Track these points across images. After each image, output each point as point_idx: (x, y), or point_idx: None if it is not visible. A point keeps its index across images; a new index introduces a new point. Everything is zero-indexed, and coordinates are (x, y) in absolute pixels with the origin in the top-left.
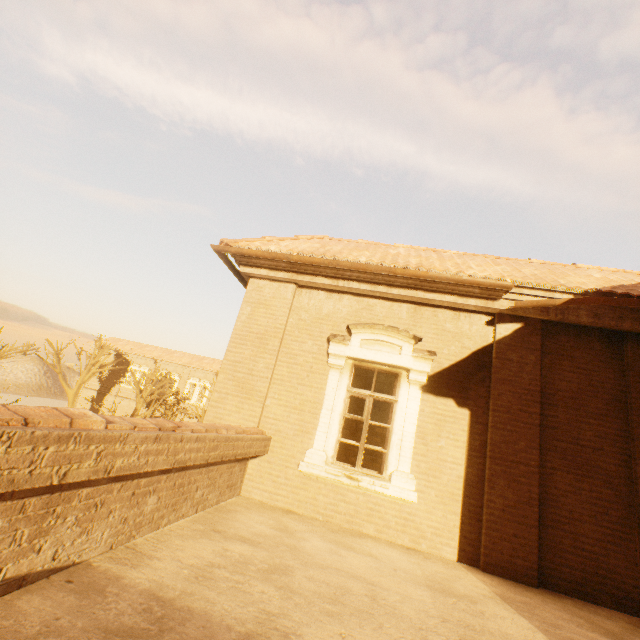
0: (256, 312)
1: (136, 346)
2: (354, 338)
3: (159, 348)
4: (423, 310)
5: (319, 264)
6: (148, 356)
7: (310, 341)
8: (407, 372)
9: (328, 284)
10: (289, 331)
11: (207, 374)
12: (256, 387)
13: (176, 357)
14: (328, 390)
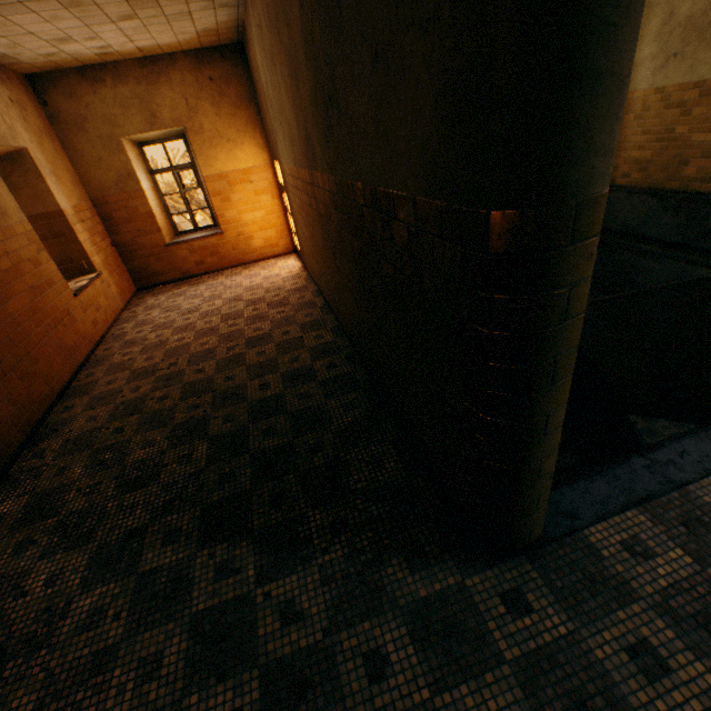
0: None
1: None
2: None
3: None
4: None
5: None
6: None
7: None
8: None
9: None
10: None
11: None
12: None
13: None
14: None
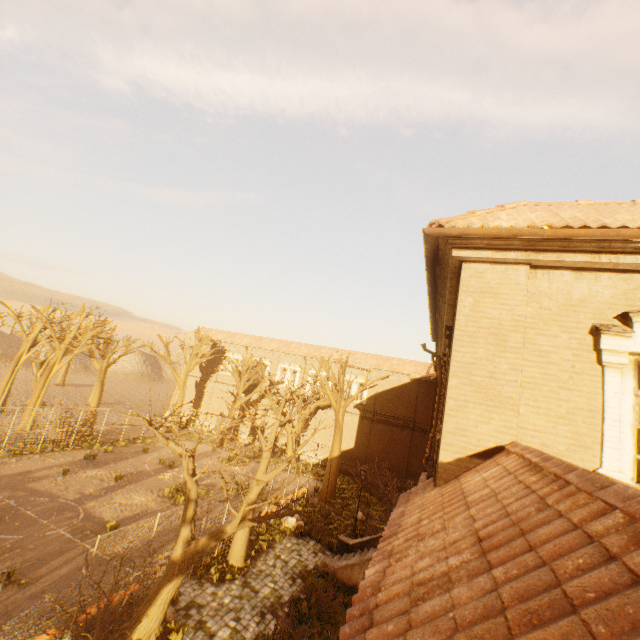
0: (481, 303)
1: (227, 335)
2: (637, 328)
3: (247, 335)
4: None
5: (583, 237)
6: (239, 344)
7: (563, 334)
8: None
9: (583, 261)
10: (529, 323)
11: (296, 358)
12: (503, 393)
13: (264, 343)
14: (607, 395)
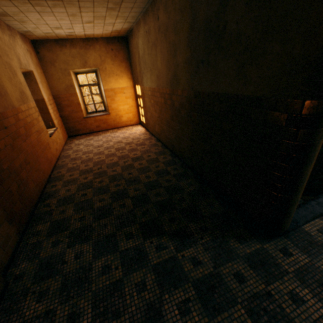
0: None
1: None
2: None
3: None
4: None
5: None
6: None
7: None
8: None
9: None
10: None
11: None
12: None
13: None
14: None
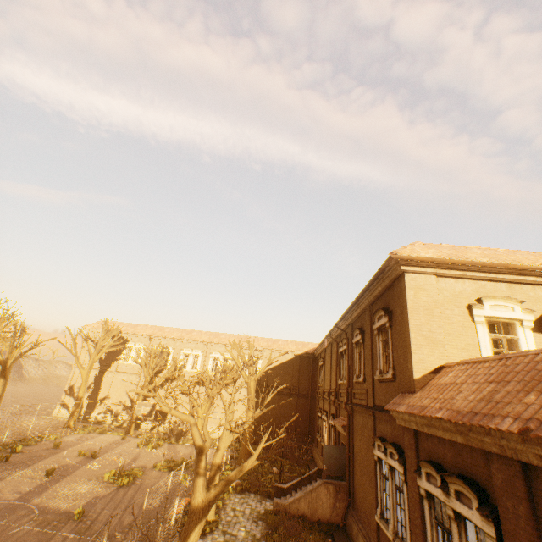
0: (417, 294)
1: (128, 326)
2: (485, 305)
3: (149, 326)
4: (513, 286)
5: (461, 263)
6: (142, 334)
7: (456, 309)
8: (518, 321)
9: (459, 274)
10: (440, 304)
11: (197, 344)
12: (437, 339)
13: (167, 332)
14: (479, 336)
